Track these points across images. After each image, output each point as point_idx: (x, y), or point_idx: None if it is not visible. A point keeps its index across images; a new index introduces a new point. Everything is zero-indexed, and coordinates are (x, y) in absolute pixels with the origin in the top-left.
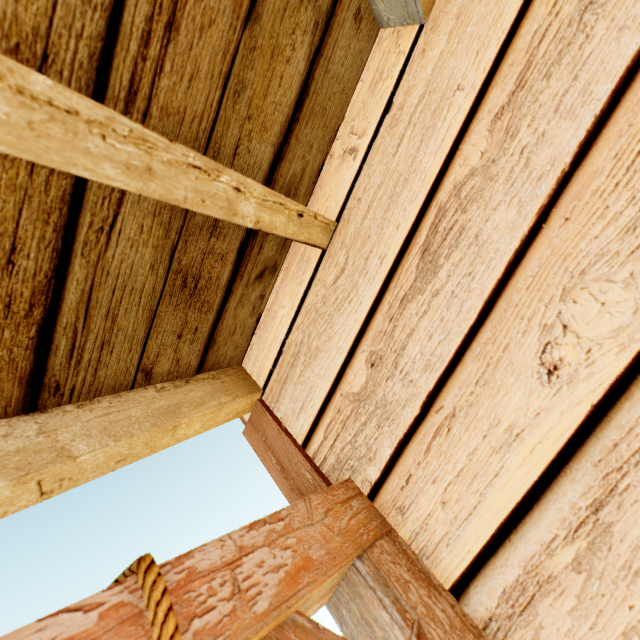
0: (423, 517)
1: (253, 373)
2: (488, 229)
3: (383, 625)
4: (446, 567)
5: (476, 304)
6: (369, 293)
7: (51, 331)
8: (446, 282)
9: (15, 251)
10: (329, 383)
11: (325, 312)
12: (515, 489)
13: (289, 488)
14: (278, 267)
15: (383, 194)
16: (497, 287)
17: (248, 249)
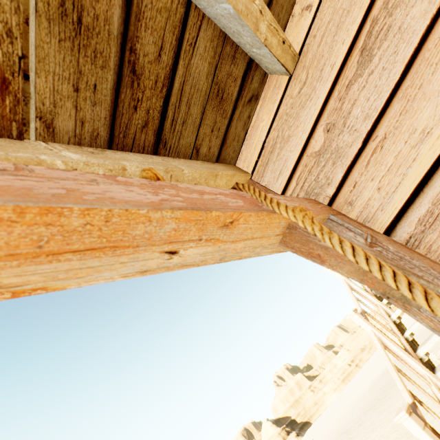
0: (365, 202)
1: (244, 167)
2: (408, 20)
3: (349, 239)
4: (381, 222)
5: (399, 69)
6: (324, 90)
7: (167, 105)
8: (378, 63)
9: (161, 49)
10: (298, 152)
11: (293, 113)
12: (426, 163)
13: None
14: (258, 97)
15: (332, 26)
16: (414, 53)
17: (246, 78)
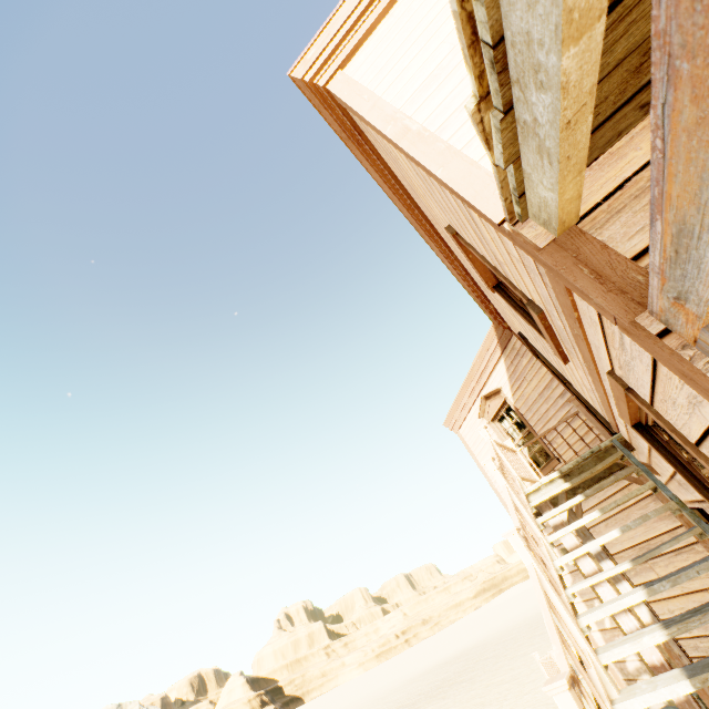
0: None
1: None
2: None
3: None
4: None
5: None
6: None
7: None
8: None
9: None
10: None
11: None
12: None
13: (604, 290)
14: (648, 113)
15: None
16: None
17: None
